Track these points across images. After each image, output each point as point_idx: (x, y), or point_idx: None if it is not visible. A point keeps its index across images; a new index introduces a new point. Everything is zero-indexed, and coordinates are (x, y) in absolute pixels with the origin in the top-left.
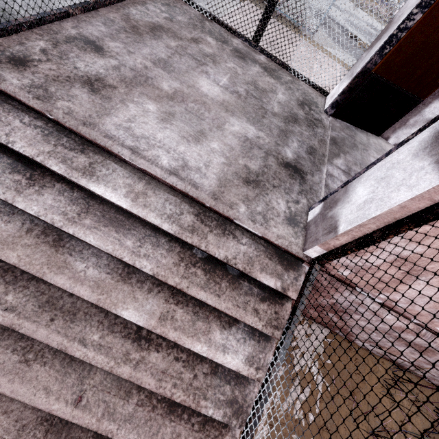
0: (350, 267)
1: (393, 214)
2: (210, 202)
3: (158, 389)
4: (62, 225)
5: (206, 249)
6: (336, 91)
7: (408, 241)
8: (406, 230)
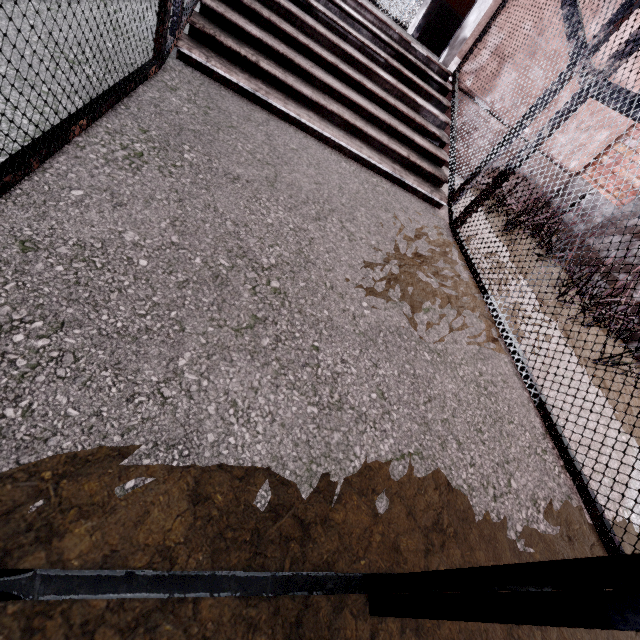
0: (473, 73)
1: (492, 9)
2: (398, 30)
3: (408, 113)
4: (337, 20)
5: (405, 53)
6: (416, 21)
7: (498, 31)
8: (498, 15)
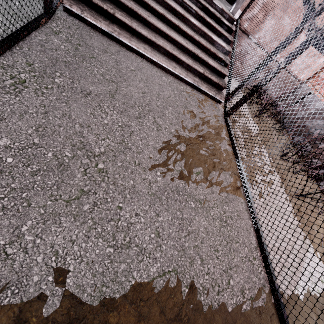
0: (248, 20)
1: None
2: None
3: (206, 45)
4: None
5: (208, 7)
6: None
7: None
8: None
